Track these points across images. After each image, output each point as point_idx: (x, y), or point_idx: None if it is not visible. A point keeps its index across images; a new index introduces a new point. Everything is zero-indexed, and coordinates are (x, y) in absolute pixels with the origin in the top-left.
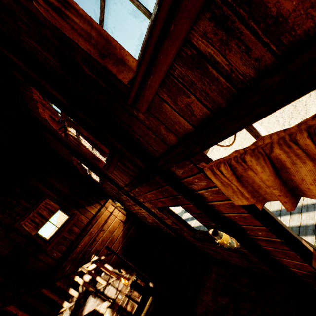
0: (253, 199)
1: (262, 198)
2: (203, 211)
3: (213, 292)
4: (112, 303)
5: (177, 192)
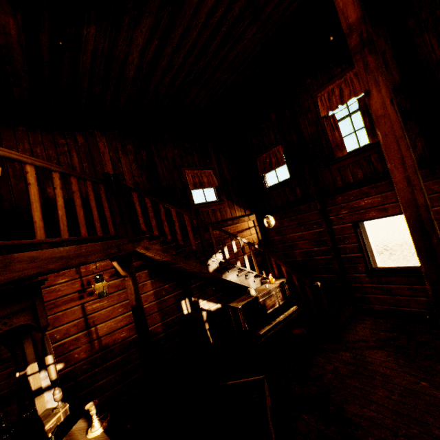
0: None
1: None
2: None
3: (370, 330)
4: (213, 311)
5: None
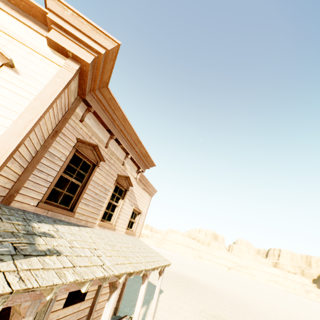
0: None
1: None
2: None
3: None
4: None
5: None
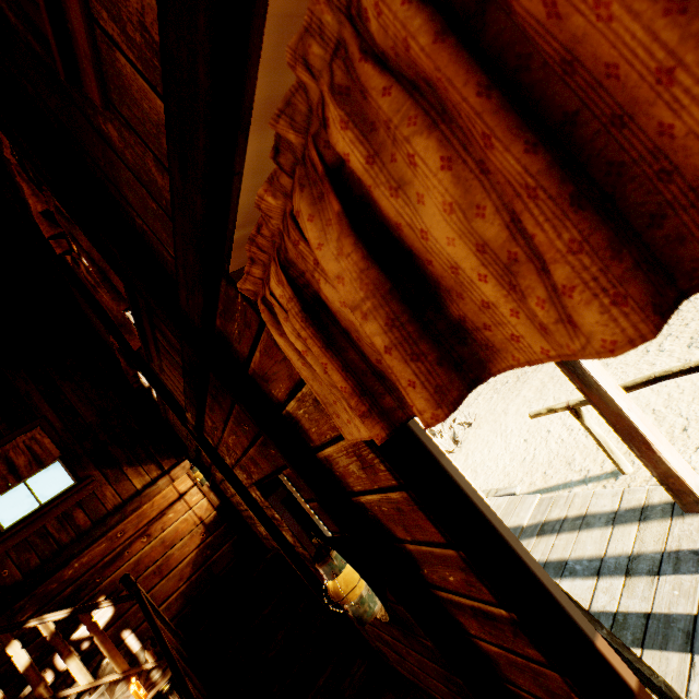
0: (357, 398)
1: (398, 403)
2: (303, 478)
3: None
4: None
5: (242, 409)
